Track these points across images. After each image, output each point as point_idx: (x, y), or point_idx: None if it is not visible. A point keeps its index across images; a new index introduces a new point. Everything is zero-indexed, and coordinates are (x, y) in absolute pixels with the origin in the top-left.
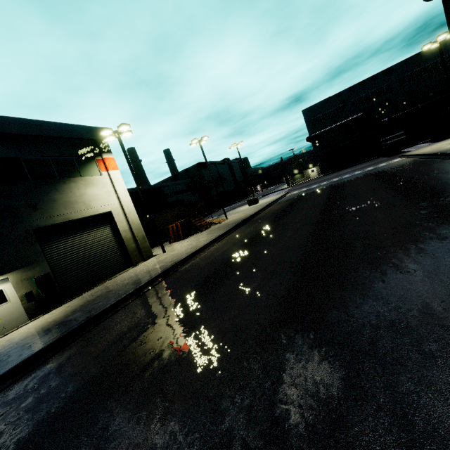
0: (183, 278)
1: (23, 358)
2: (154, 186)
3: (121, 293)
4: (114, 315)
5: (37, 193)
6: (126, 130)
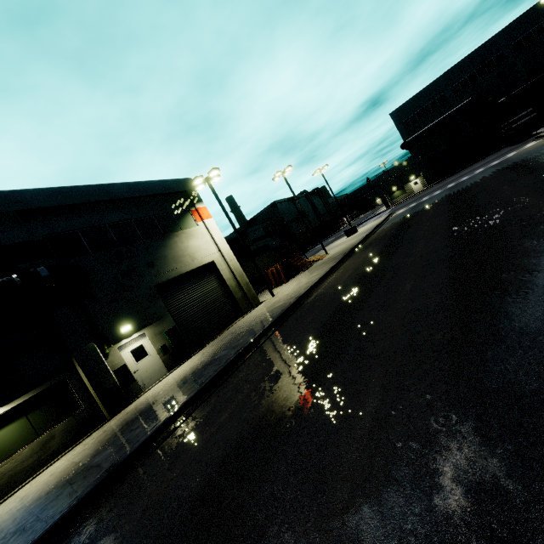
0: (317, 305)
1: (203, 382)
2: (231, 237)
3: (258, 329)
4: (264, 344)
5: (151, 251)
6: (215, 175)
